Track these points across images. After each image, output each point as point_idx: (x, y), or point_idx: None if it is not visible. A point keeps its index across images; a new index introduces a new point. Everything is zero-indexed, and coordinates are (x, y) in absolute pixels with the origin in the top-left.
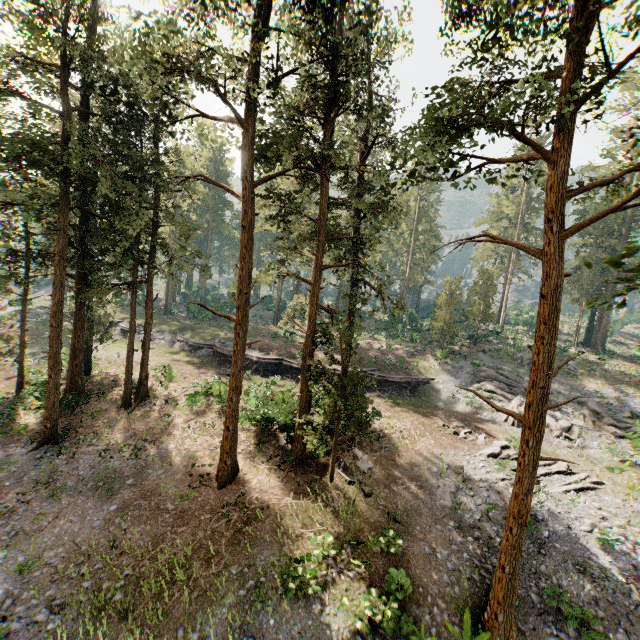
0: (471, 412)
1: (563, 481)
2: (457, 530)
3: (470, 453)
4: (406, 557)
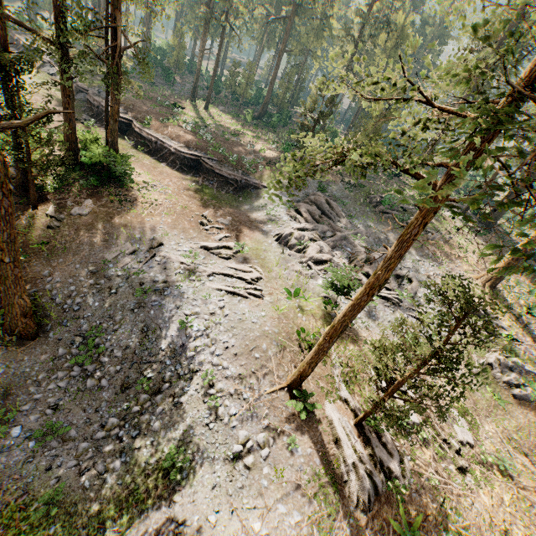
0: (260, 221)
1: (232, 284)
2: (89, 273)
3: (189, 239)
4: (23, 270)
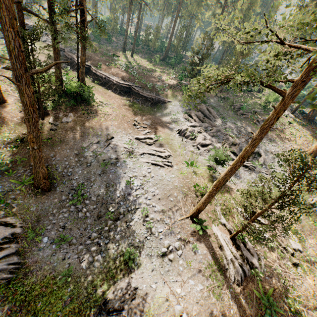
0: (167, 122)
1: (154, 159)
2: (75, 155)
3: (128, 134)
4: None
